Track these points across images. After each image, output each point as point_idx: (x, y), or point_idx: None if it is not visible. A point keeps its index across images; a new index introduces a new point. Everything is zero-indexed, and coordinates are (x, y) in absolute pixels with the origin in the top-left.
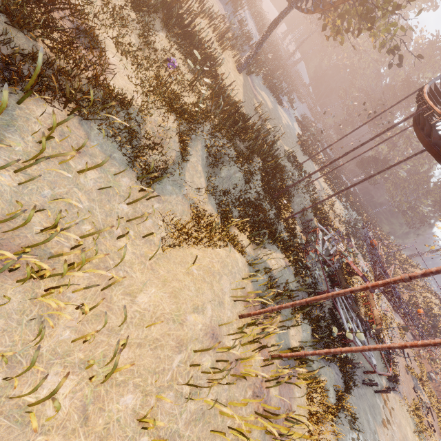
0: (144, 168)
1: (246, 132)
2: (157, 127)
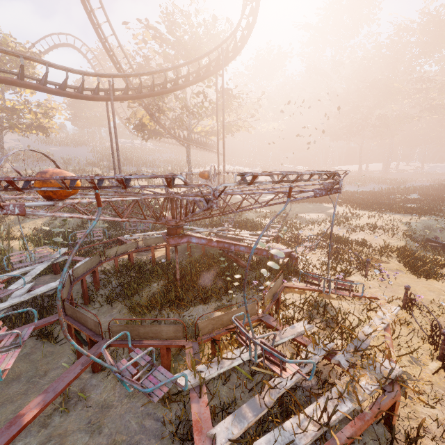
0: None
1: None
2: None
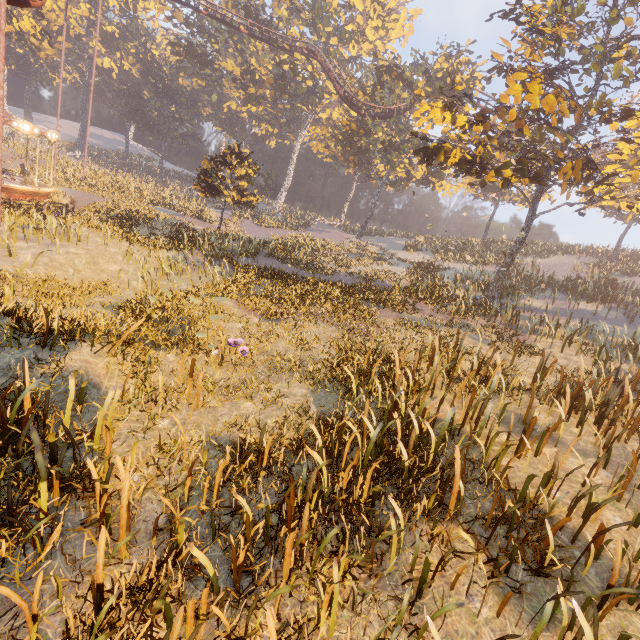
0: None
1: None
2: None
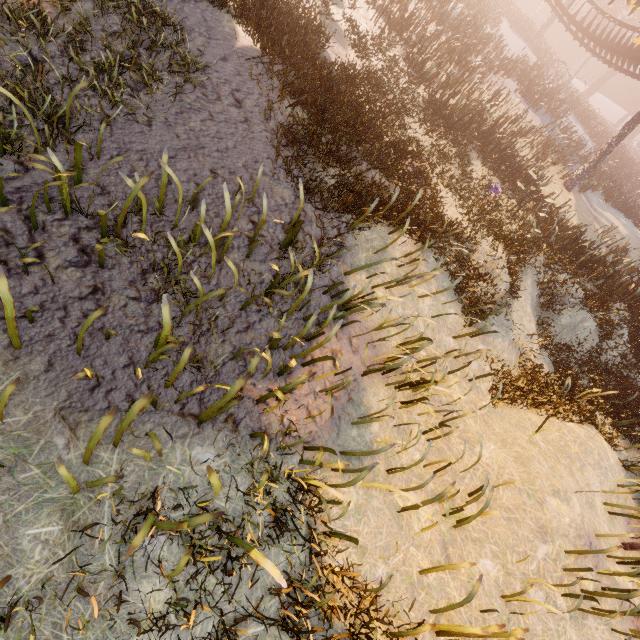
0: (471, 300)
1: (592, 266)
2: (483, 256)
